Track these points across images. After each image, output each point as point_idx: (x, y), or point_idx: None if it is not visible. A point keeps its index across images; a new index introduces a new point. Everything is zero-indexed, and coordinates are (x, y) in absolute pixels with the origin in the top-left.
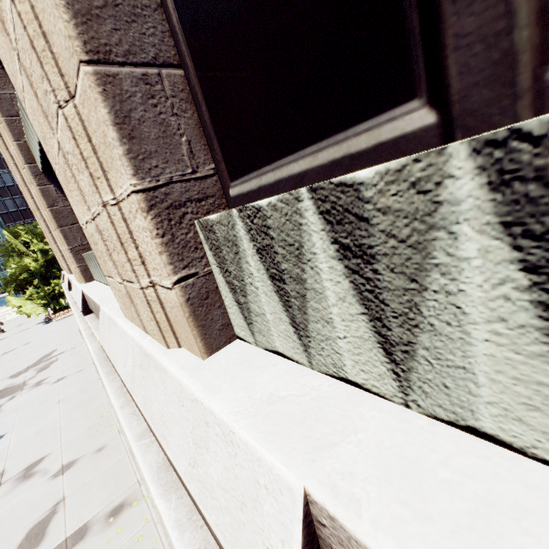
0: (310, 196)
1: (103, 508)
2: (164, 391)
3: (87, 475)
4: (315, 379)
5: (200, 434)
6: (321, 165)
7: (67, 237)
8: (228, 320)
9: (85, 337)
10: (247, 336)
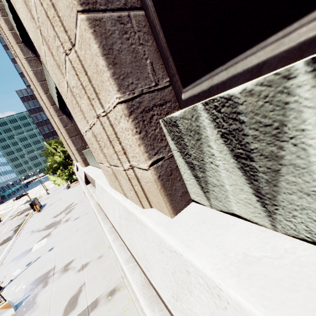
0: (310, 69)
1: (105, 290)
2: (145, 238)
3: (94, 271)
4: (283, 241)
5: (181, 278)
6: (286, 50)
7: (74, 142)
8: (185, 189)
9: (88, 197)
10: (202, 200)
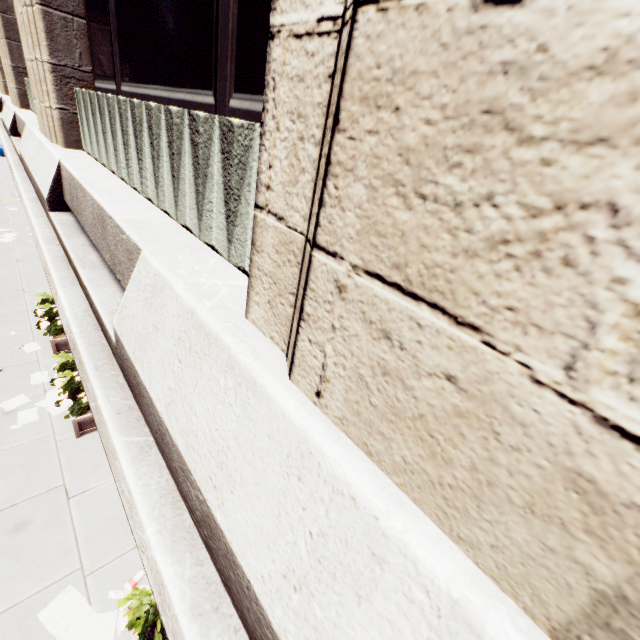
0: None
1: None
2: None
3: None
4: None
5: None
6: None
7: None
8: None
9: None
10: None
